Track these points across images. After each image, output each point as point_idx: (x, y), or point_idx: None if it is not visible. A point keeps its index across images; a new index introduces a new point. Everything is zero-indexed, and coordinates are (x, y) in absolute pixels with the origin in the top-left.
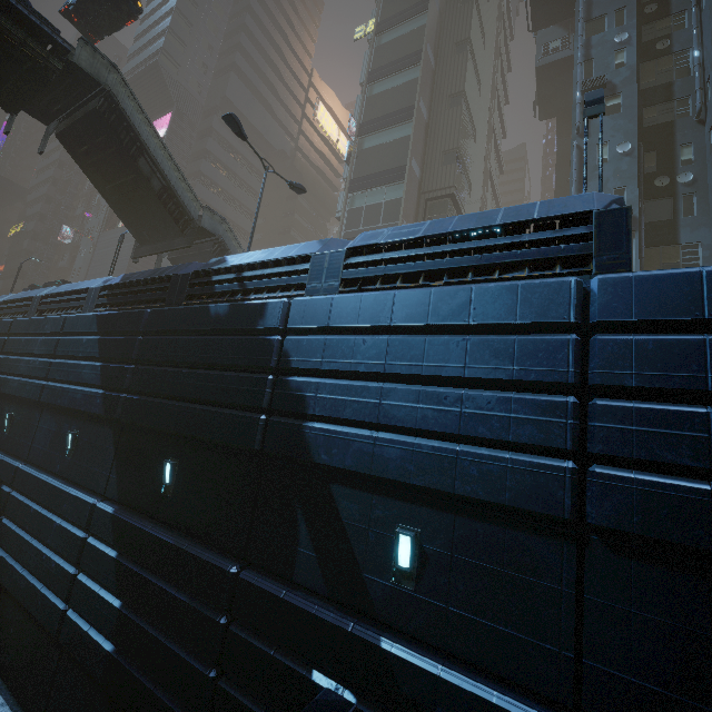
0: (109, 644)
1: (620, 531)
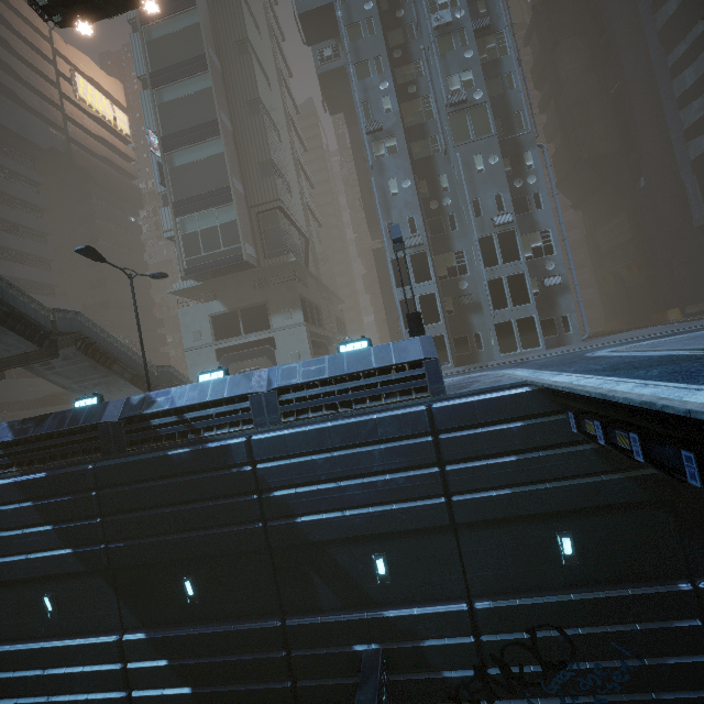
0: None
1: (468, 522)
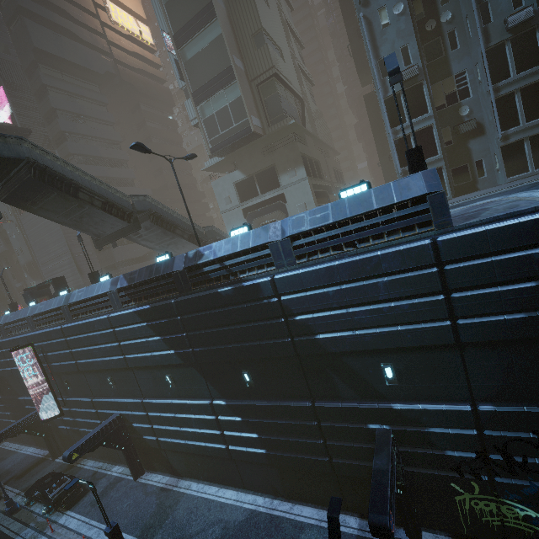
0: (262, 450)
1: (474, 342)
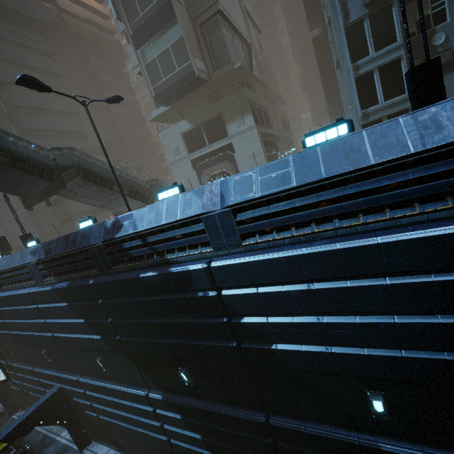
0: (206, 451)
1: None
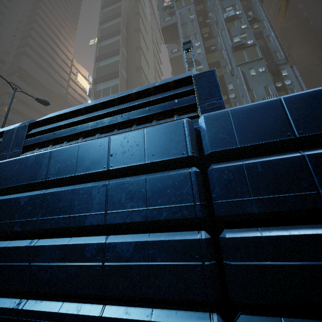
0: None
1: None
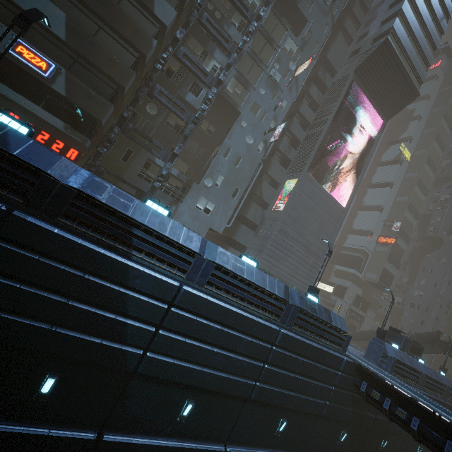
0: None
1: None
